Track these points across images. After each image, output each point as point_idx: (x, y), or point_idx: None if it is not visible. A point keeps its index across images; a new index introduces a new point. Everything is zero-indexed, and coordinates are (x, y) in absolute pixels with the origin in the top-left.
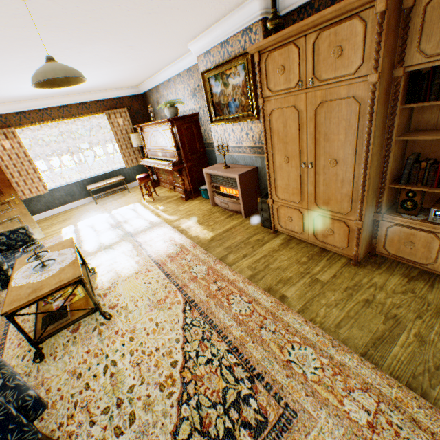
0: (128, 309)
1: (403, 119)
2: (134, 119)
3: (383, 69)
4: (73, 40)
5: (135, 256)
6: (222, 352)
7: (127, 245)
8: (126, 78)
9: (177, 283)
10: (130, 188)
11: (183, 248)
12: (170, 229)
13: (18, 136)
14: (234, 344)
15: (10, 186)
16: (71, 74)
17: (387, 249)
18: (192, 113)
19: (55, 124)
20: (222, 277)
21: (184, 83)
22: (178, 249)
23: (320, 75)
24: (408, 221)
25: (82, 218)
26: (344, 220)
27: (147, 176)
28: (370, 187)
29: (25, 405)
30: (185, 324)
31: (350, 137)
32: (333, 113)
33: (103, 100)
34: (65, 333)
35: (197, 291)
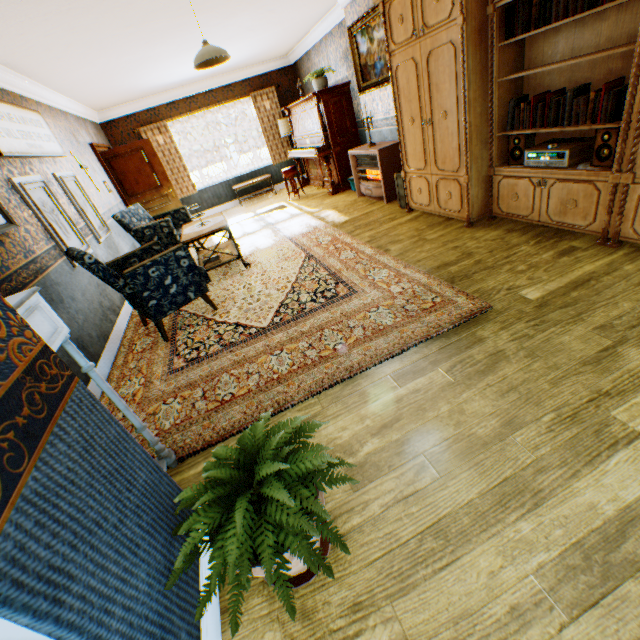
0: (262, 264)
1: (507, 59)
2: (282, 102)
3: (469, 10)
4: (220, 17)
5: (273, 238)
6: (323, 276)
7: (267, 232)
8: (272, 46)
9: (303, 249)
10: (277, 191)
11: (316, 229)
12: (308, 218)
13: (169, 130)
14: (333, 273)
15: (168, 180)
16: (220, 54)
17: (500, 209)
18: (342, 83)
19: (201, 115)
20: (342, 243)
21: (335, 44)
22: (311, 230)
23: (427, 23)
24: (511, 170)
25: (229, 218)
26: (457, 178)
27: (293, 169)
28: (474, 137)
29: (201, 272)
30: (302, 267)
31: (452, 84)
32: (439, 61)
33: (248, 80)
34: (218, 277)
35: (318, 252)
